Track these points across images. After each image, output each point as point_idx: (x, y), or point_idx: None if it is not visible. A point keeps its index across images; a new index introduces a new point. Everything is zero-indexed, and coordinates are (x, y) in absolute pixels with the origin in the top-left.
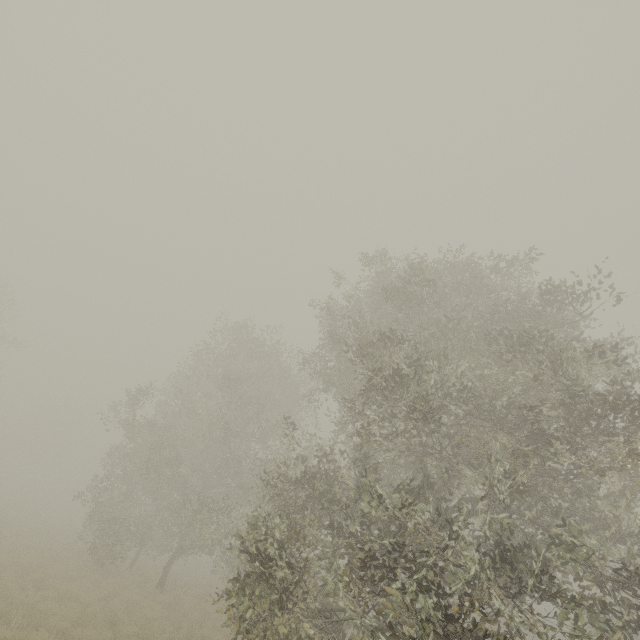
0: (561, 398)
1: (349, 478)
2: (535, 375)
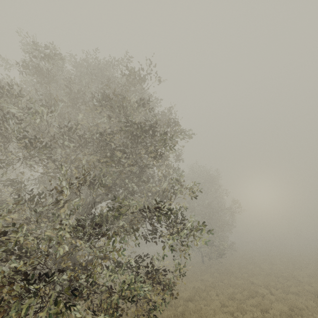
0: (121, 128)
1: (13, 199)
2: (109, 116)
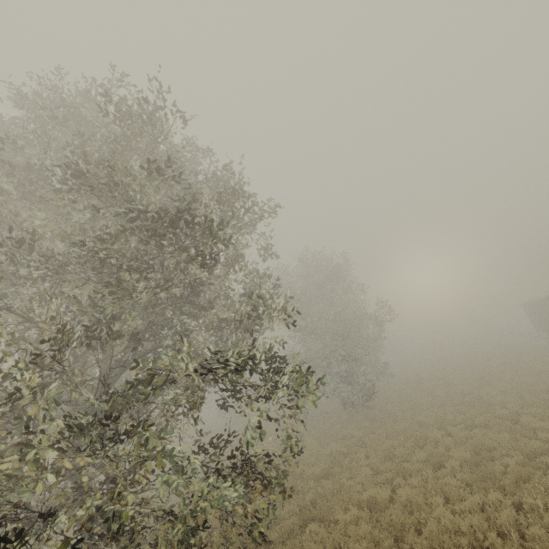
0: (121, 225)
1: None
2: (93, 206)
